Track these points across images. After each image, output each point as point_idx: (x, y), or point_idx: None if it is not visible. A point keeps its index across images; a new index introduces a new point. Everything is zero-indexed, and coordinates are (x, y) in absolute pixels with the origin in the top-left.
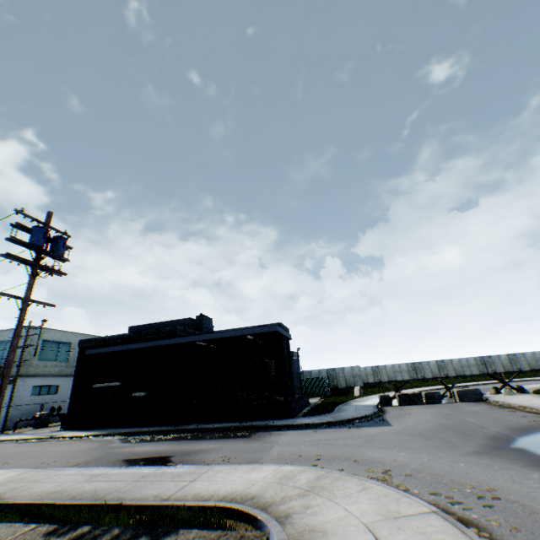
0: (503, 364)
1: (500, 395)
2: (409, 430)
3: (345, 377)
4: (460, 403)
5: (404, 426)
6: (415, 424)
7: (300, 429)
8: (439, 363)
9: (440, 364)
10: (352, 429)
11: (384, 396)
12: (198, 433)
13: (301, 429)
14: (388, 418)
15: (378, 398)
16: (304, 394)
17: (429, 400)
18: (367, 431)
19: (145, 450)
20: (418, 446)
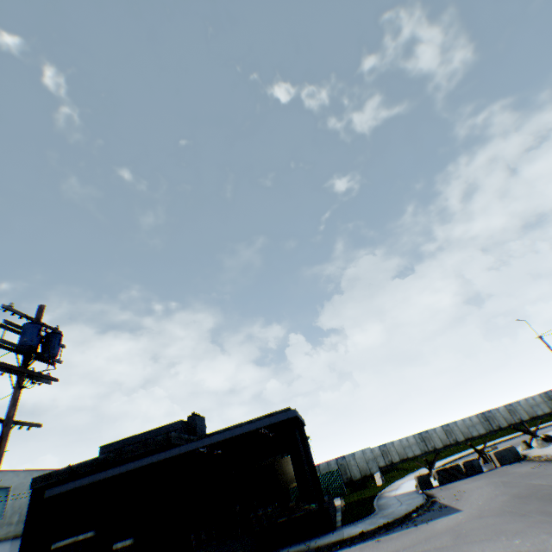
0: (504, 417)
1: (534, 448)
2: (489, 510)
3: (358, 464)
4: (502, 467)
5: (476, 507)
6: (486, 502)
7: (358, 543)
8: (444, 427)
9: (446, 429)
10: (420, 525)
11: (421, 476)
12: None
13: (359, 542)
14: (447, 502)
15: (409, 482)
16: (329, 494)
17: (470, 470)
18: (442, 524)
19: None
20: (523, 527)
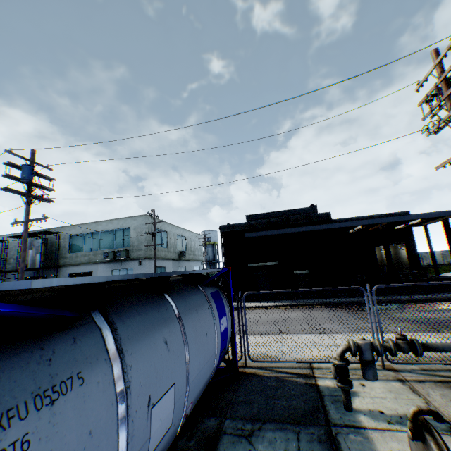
0: None
1: None
2: None
3: None
4: None
5: None
6: None
7: None
8: (442, 253)
9: (443, 254)
10: None
11: None
12: (411, 303)
13: None
14: None
15: None
16: None
17: None
18: None
19: (440, 316)
20: None
